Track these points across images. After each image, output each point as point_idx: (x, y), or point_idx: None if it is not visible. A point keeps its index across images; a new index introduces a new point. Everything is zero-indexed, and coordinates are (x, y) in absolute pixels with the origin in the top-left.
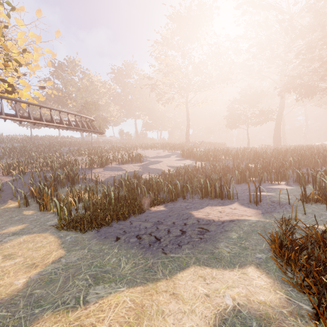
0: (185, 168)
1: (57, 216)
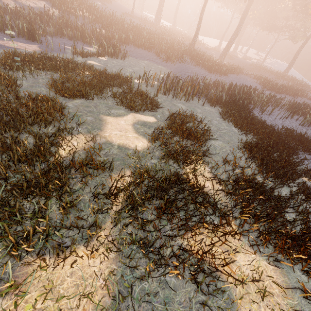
0: (27, 9)
1: None
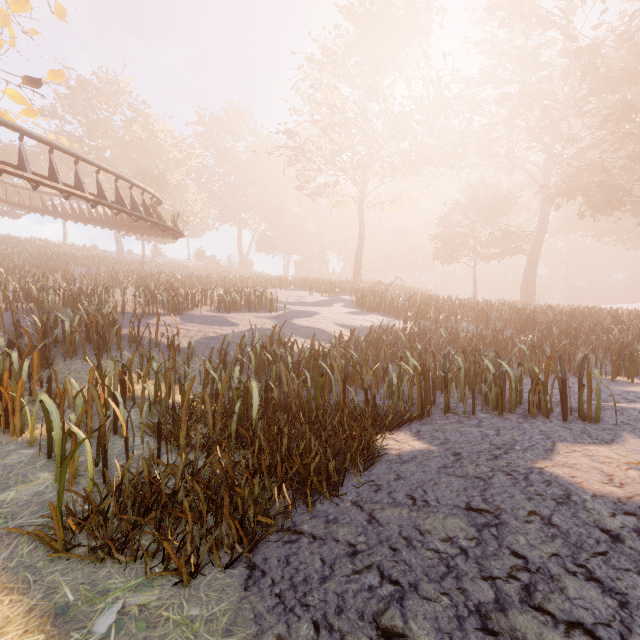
0: (388, 330)
1: (48, 461)
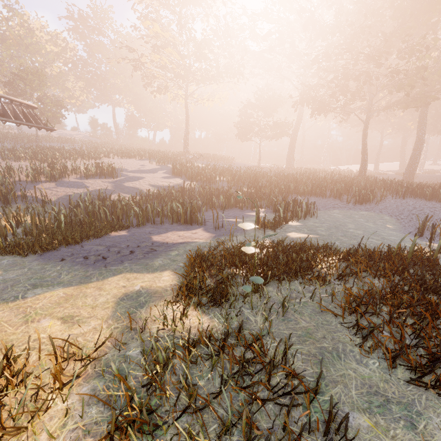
0: (169, 189)
1: None
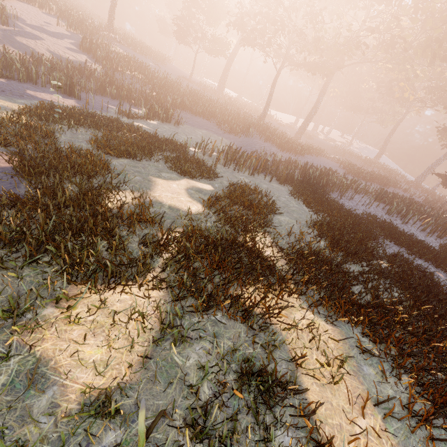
0: (66, 62)
1: None
